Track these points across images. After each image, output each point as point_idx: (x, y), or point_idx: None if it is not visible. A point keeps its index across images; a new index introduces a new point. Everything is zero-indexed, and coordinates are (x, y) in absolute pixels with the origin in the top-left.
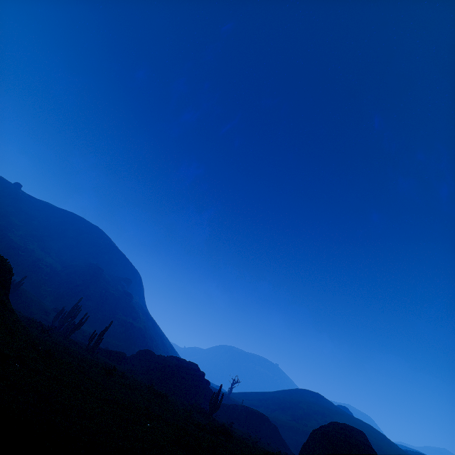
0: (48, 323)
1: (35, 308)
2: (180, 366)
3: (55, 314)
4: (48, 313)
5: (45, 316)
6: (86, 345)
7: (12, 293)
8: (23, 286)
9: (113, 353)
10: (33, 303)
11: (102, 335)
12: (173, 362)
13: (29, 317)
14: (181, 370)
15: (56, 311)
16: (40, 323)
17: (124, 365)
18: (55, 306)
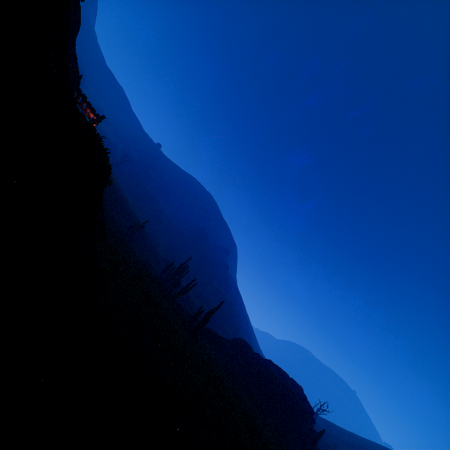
0: (157, 272)
1: (150, 253)
2: (285, 385)
3: (164, 264)
4: (159, 262)
5: (156, 263)
6: (186, 312)
7: (135, 234)
8: (145, 230)
9: (211, 335)
10: (149, 248)
11: (209, 316)
12: (277, 376)
13: (142, 263)
14: (287, 394)
15: (165, 262)
16: (149, 274)
17: (220, 354)
18: (165, 256)
